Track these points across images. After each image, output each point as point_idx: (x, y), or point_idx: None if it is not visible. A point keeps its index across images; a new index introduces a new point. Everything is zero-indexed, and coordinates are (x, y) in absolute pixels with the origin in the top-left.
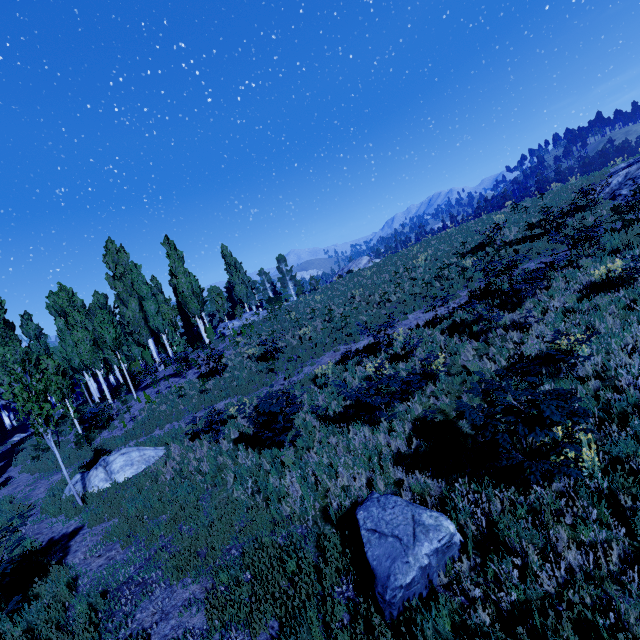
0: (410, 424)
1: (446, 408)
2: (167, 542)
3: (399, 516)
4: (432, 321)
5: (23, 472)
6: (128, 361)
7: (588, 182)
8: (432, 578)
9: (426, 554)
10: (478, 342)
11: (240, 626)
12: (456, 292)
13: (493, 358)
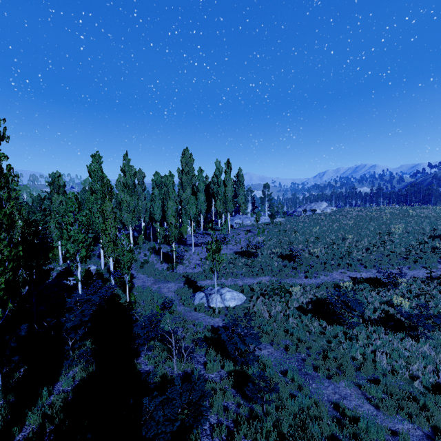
0: None
1: None
2: (305, 357)
3: None
4: (424, 280)
5: (138, 273)
6: None
7: None
8: None
9: None
10: None
11: (406, 420)
12: (431, 263)
13: None
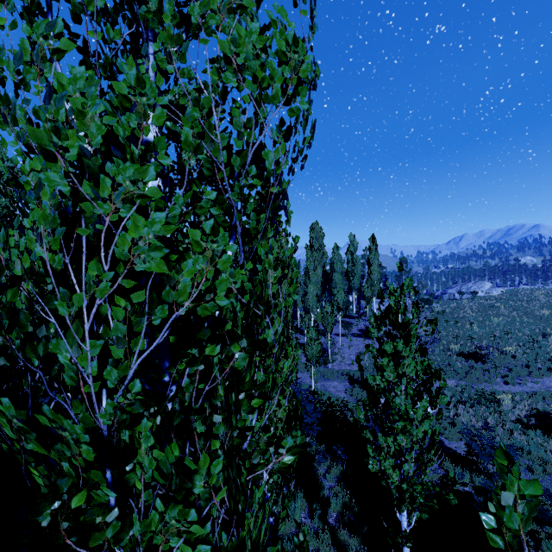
0: None
1: None
2: None
3: None
4: None
5: None
6: None
7: None
8: None
9: None
10: None
11: None
12: None
13: None
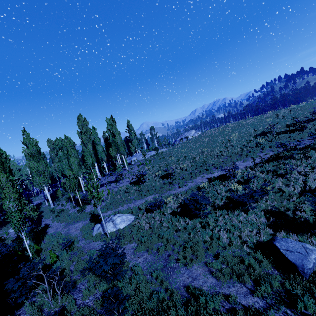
0: (263, 212)
1: (277, 206)
2: (170, 253)
3: (296, 245)
4: (251, 167)
5: (53, 222)
6: (83, 173)
7: (311, 107)
8: (314, 267)
9: (314, 258)
10: (283, 179)
11: (236, 282)
12: (256, 154)
13: (292, 186)
